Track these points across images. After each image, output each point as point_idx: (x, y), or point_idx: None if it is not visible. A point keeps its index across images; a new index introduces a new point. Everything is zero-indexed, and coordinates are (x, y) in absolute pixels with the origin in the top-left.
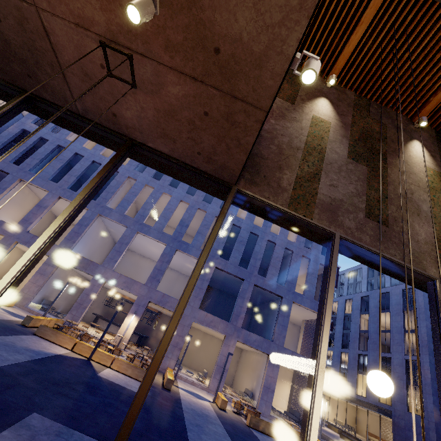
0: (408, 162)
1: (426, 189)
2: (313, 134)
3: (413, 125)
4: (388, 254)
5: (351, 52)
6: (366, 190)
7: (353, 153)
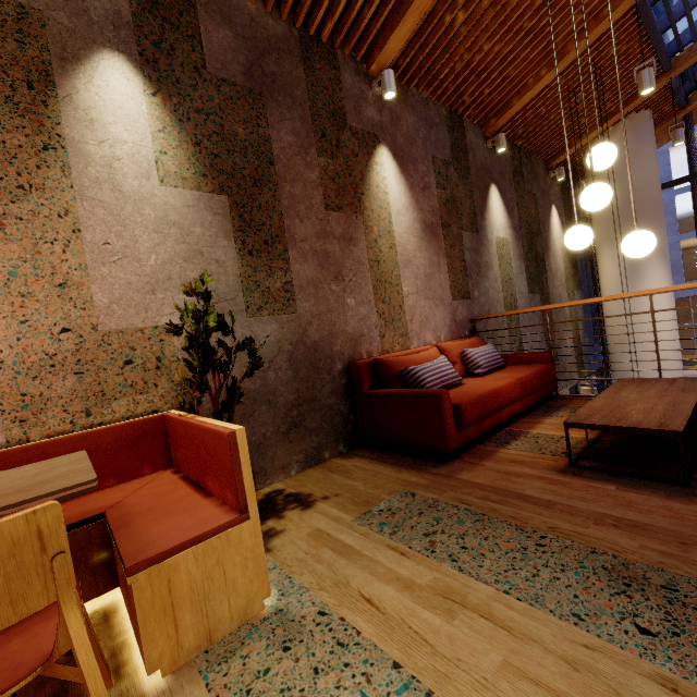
0: (554, 254)
1: (565, 283)
2: (504, 279)
3: (549, 175)
4: (562, 389)
5: (533, 96)
6: (544, 329)
7: (530, 281)
